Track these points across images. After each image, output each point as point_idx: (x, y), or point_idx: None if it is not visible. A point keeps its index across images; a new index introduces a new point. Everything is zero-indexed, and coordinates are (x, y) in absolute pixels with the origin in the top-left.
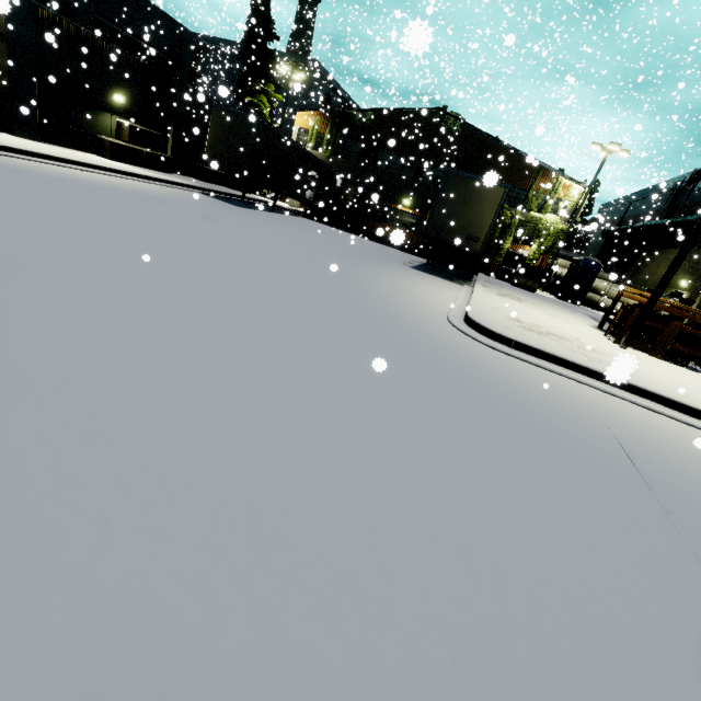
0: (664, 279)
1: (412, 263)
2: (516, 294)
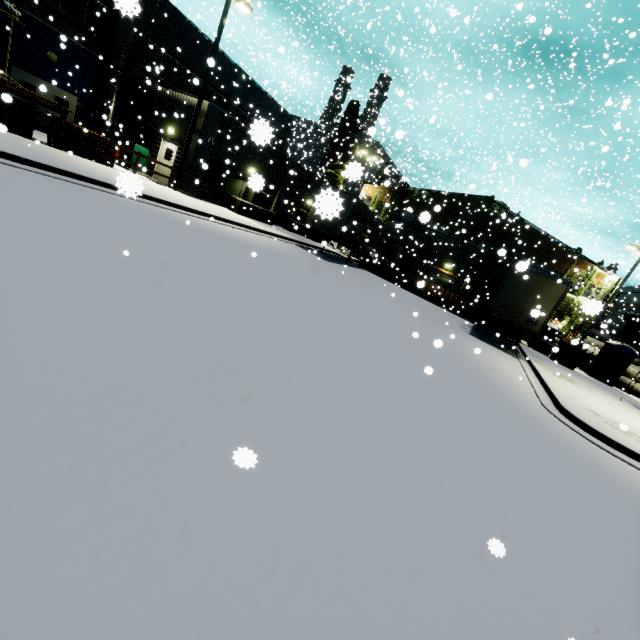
0: None
1: (466, 328)
2: (563, 372)
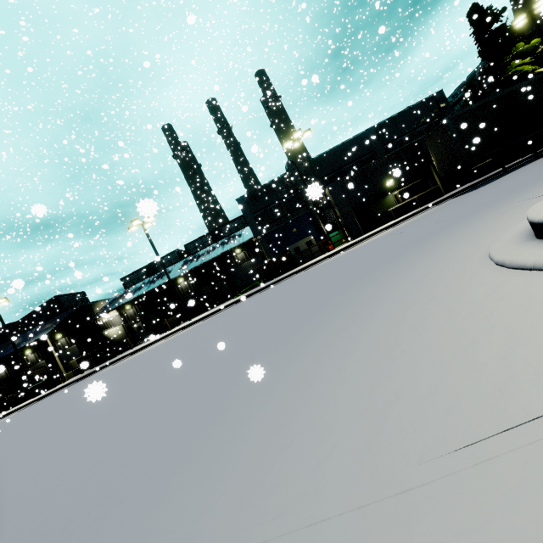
0: None
1: None
2: None
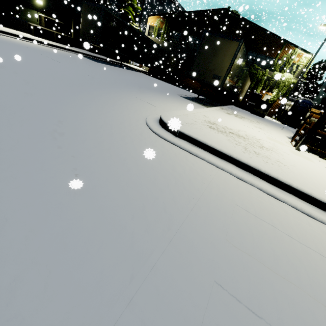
0: None
1: (187, 95)
2: (245, 115)
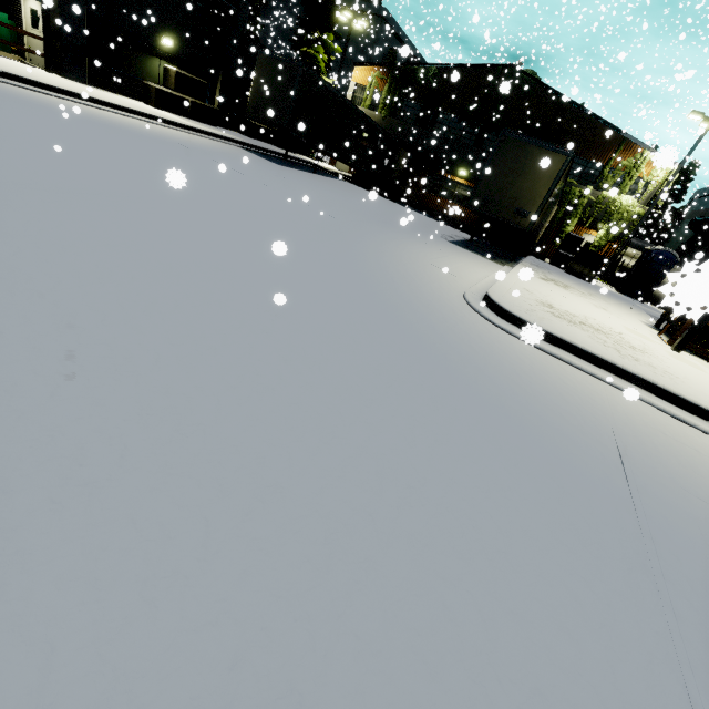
0: None
1: (453, 237)
2: (565, 280)
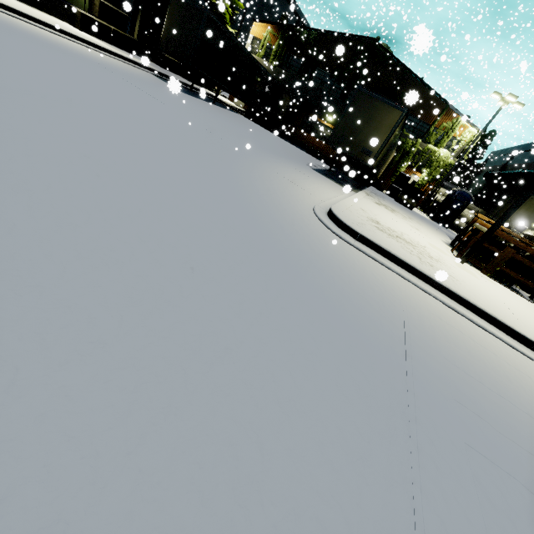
0: (509, 210)
1: (316, 166)
2: (393, 206)
